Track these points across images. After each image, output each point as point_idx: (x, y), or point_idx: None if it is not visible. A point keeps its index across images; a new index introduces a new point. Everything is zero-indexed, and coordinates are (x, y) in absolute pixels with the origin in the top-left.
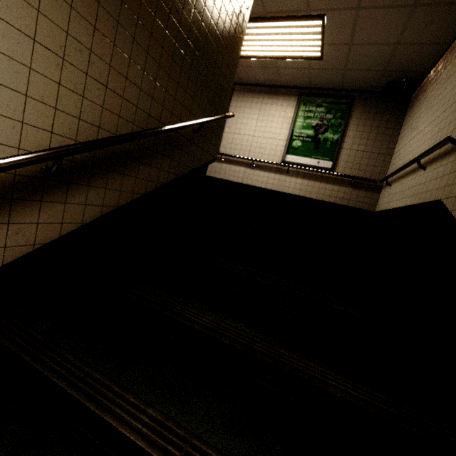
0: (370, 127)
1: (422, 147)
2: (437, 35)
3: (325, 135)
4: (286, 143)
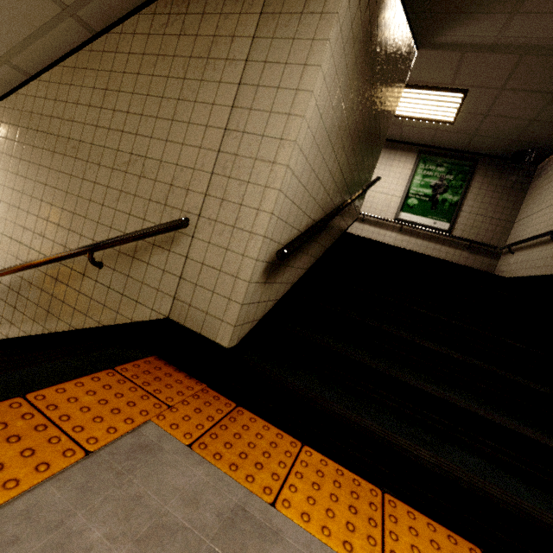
0: (492, 192)
1: None
2: None
3: (444, 195)
4: (401, 200)
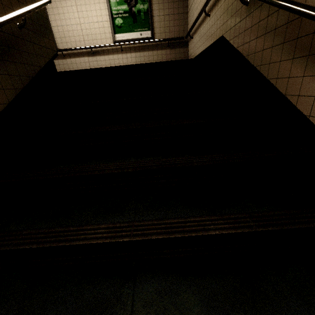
0: None
1: None
2: None
3: (137, 6)
4: (110, 23)
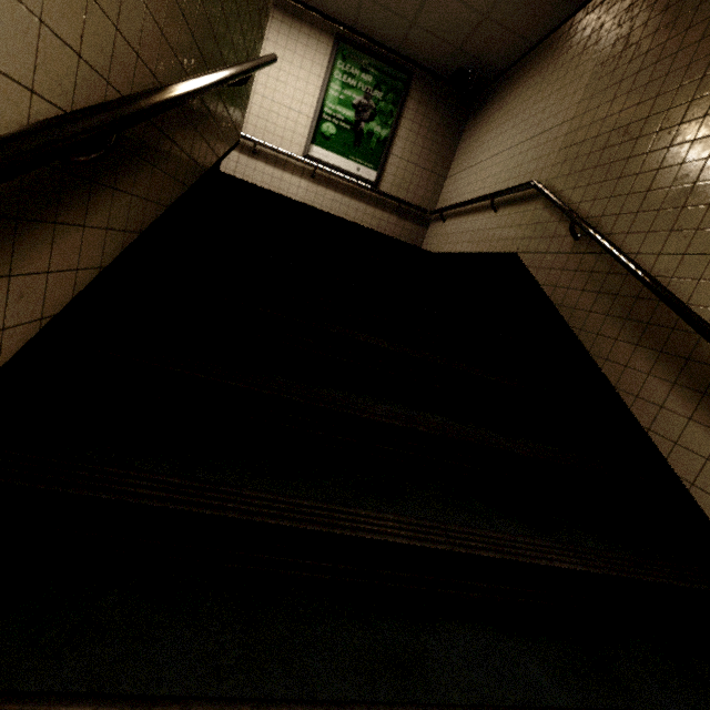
0: (426, 130)
1: (492, 180)
2: (527, 26)
3: (371, 125)
4: (313, 124)
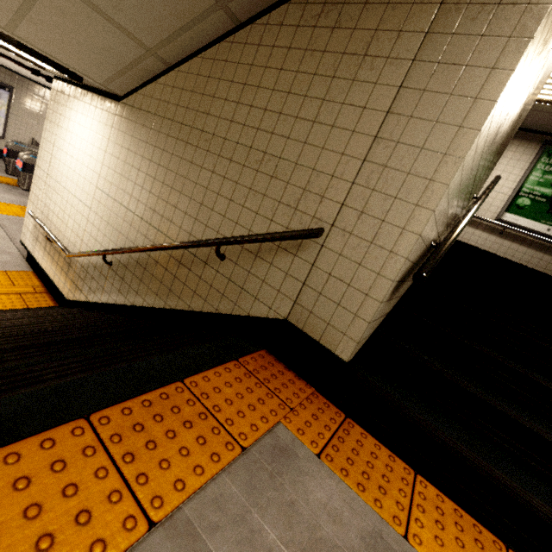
0: None
1: None
2: None
3: None
4: (509, 199)
